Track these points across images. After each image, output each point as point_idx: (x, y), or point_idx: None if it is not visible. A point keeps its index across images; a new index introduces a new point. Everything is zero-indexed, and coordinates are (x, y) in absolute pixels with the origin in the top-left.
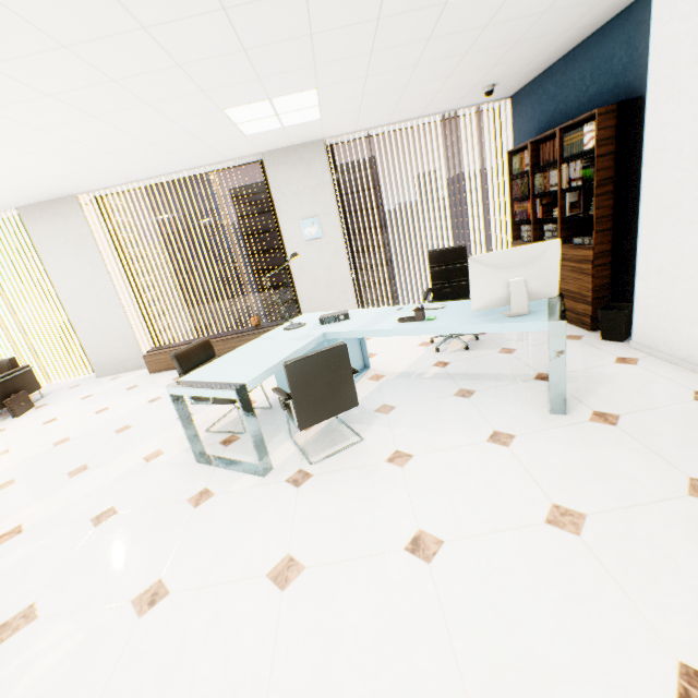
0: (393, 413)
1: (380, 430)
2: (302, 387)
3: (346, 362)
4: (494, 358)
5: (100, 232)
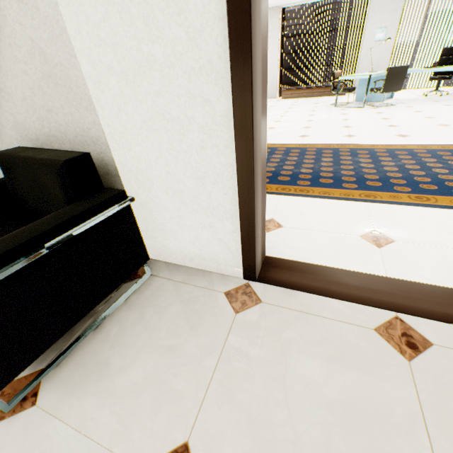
0: (405, 103)
1: (401, 105)
2: (389, 77)
3: (405, 73)
4: (452, 97)
5: (280, 27)
